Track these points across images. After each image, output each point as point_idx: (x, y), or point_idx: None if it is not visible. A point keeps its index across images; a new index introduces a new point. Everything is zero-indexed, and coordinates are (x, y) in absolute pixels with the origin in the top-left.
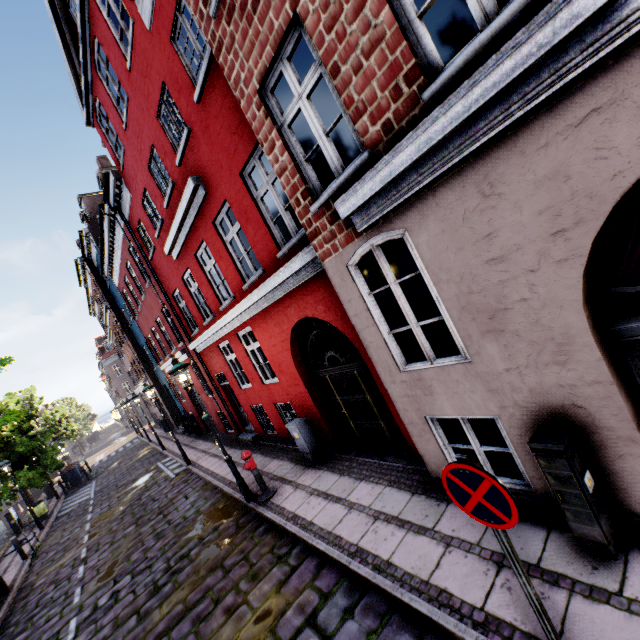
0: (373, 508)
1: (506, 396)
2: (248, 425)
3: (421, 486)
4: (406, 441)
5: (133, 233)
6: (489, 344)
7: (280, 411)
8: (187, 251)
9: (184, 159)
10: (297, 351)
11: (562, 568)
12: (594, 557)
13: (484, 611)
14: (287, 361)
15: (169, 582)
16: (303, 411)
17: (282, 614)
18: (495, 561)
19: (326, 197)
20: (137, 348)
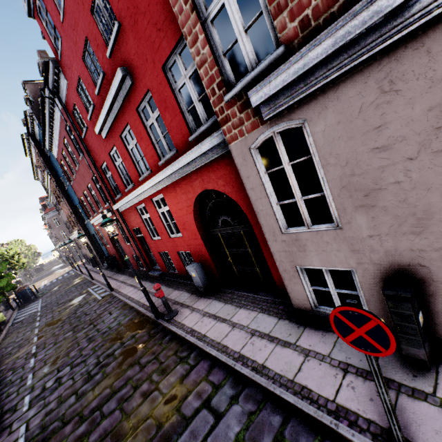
0: (250, 327)
1: (365, 255)
2: (156, 265)
3: (285, 314)
4: (275, 282)
5: (69, 115)
6: (359, 216)
7: (181, 257)
8: (114, 132)
9: (114, 52)
10: (198, 214)
11: (391, 375)
12: (414, 368)
13: (335, 403)
14: (190, 221)
15: (99, 373)
16: (199, 258)
17: (185, 398)
18: (342, 368)
19: (239, 88)
20: (72, 206)
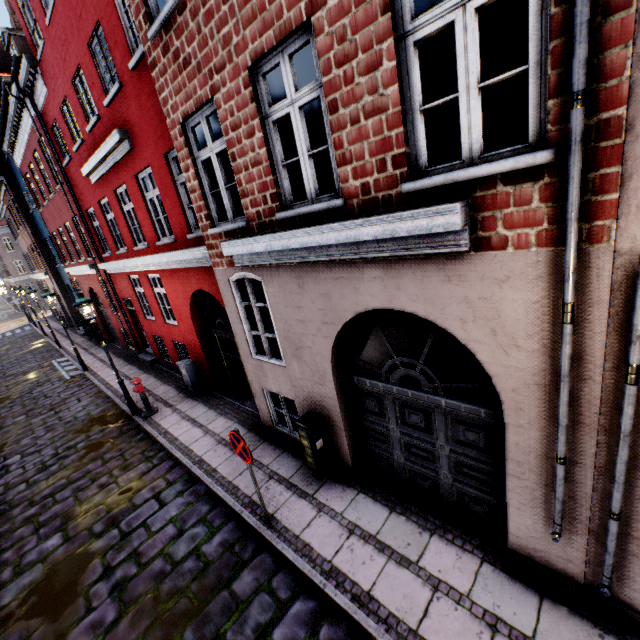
0: (221, 436)
1: (299, 391)
2: (149, 347)
3: (256, 427)
4: None
5: (46, 129)
6: (295, 362)
7: (177, 347)
8: (107, 183)
9: (113, 104)
10: (196, 309)
11: (298, 482)
12: (314, 479)
13: (251, 498)
14: (186, 314)
15: (56, 464)
16: (194, 354)
17: (139, 491)
18: (270, 475)
19: (219, 231)
20: (38, 238)
